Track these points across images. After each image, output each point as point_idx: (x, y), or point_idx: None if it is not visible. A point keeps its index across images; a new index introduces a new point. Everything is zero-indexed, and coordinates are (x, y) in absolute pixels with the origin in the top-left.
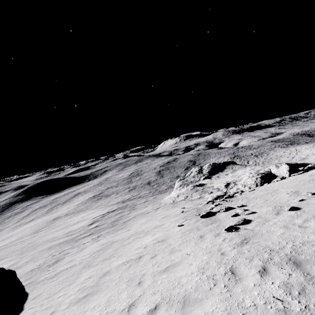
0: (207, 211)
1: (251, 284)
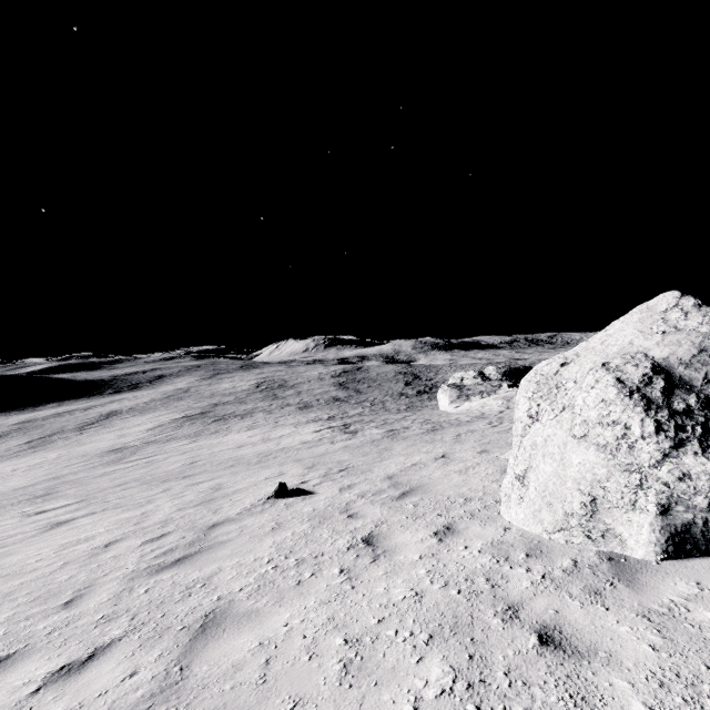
0: None
1: None
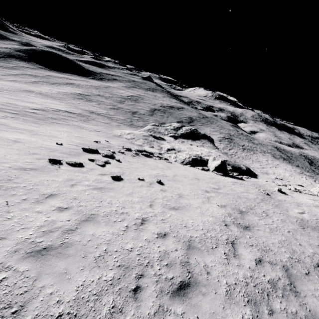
0: (94, 148)
1: None
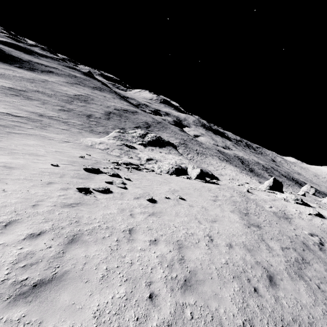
0: (96, 167)
1: (1, 241)
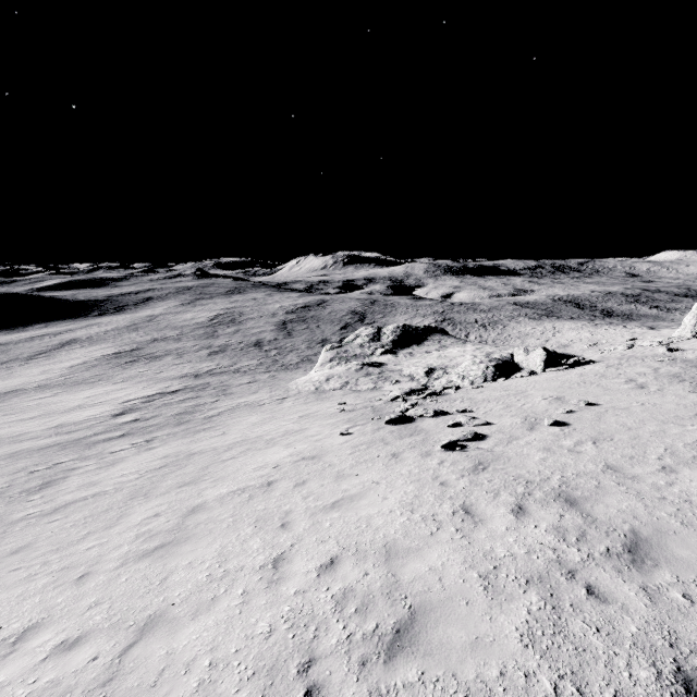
0: (399, 413)
1: (501, 527)
